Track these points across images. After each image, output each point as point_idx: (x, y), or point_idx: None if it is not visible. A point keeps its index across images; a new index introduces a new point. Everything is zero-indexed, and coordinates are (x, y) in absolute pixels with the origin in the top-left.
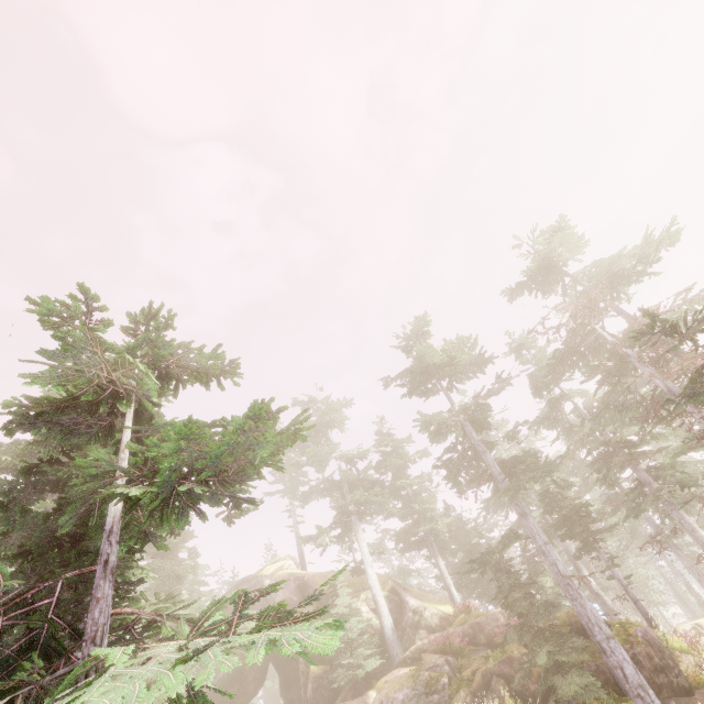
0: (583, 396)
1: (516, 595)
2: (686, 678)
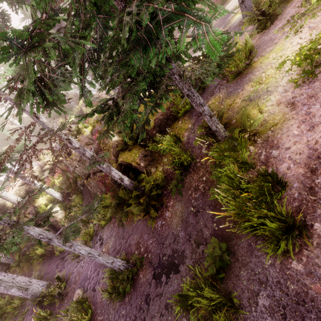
0: None
1: None
2: None
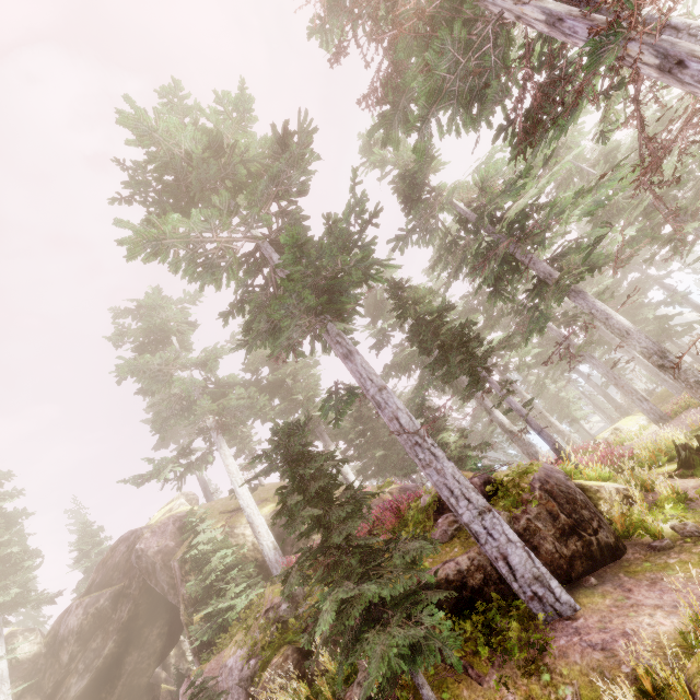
0: (467, 198)
1: (294, 501)
2: (610, 522)
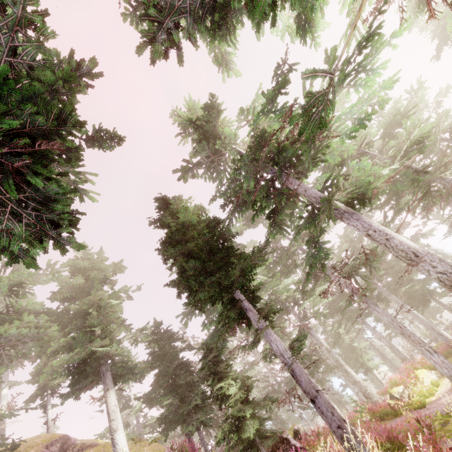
0: None
1: None
2: None
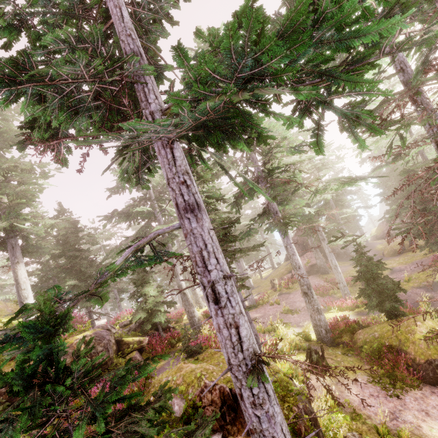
0: None
1: None
2: None
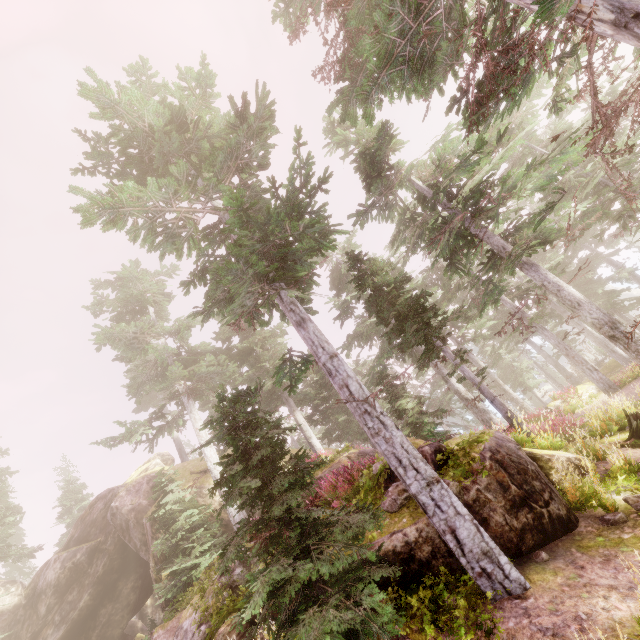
0: (425, 176)
1: (233, 471)
2: (562, 492)
